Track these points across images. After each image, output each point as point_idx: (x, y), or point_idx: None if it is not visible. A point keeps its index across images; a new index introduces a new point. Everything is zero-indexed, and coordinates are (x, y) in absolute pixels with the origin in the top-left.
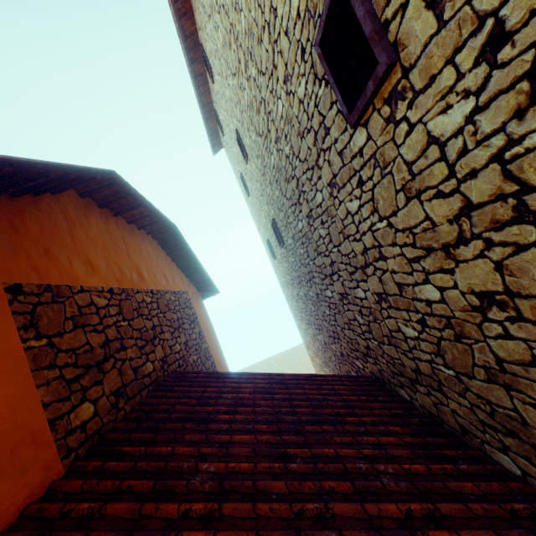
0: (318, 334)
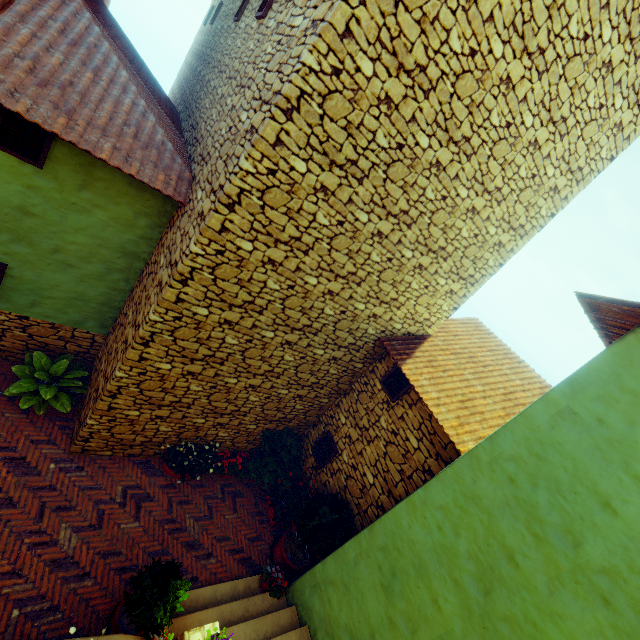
0: (178, 93)
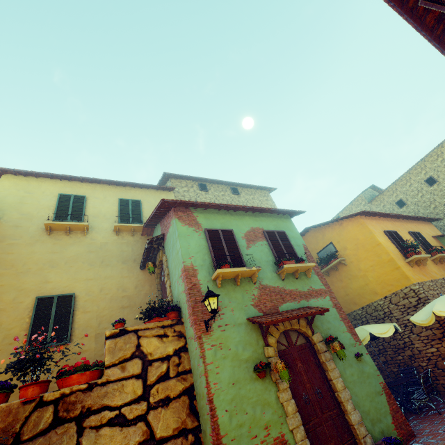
0: None
